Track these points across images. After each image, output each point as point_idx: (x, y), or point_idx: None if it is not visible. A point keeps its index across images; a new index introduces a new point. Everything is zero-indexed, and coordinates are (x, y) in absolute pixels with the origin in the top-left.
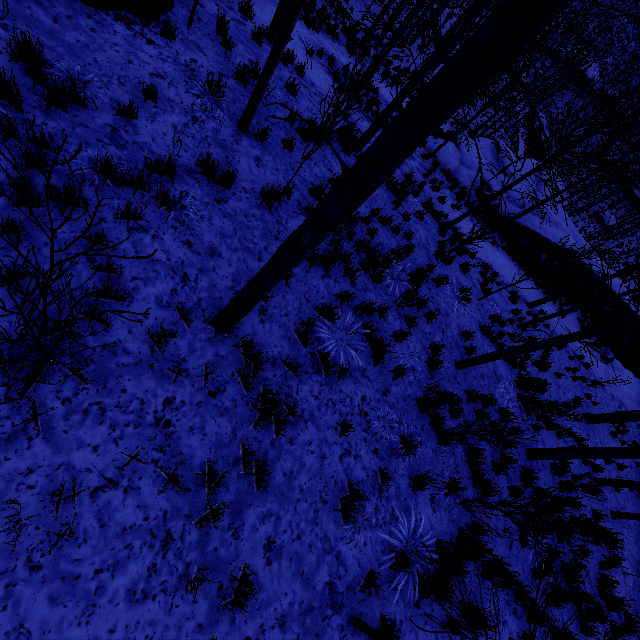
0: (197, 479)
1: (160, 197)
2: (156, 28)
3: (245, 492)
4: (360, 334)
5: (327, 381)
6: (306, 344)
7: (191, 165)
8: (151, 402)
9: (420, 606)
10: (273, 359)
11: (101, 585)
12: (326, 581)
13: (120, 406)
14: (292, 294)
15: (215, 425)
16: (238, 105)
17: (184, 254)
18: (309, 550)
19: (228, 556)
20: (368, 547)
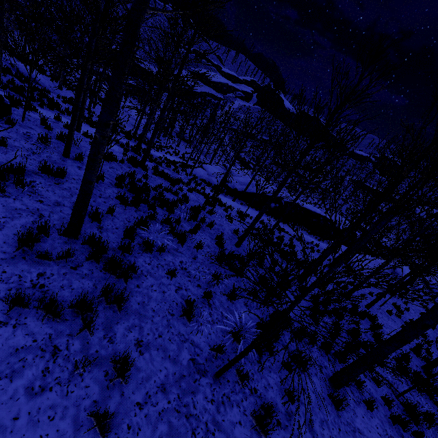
0: (72, 313)
1: (16, 178)
2: (2, 121)
3: (112, 316)
4: (168, 234)
5: (154, 256)
6: (133, 238)
7: (35, 170)
8: (27, 276)
9: (262, 363)
10: (113, 248)
11: (1, 388)
12: (189, 358)
13: (2, 280)
14: (118, 219)
15: (79, 283)
16: (61, 148)
17: (38, 206)
18: (170, 342)
19: (108, 354)
20: (212, 335)
